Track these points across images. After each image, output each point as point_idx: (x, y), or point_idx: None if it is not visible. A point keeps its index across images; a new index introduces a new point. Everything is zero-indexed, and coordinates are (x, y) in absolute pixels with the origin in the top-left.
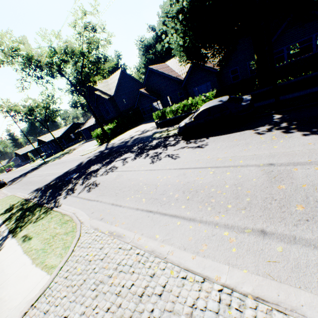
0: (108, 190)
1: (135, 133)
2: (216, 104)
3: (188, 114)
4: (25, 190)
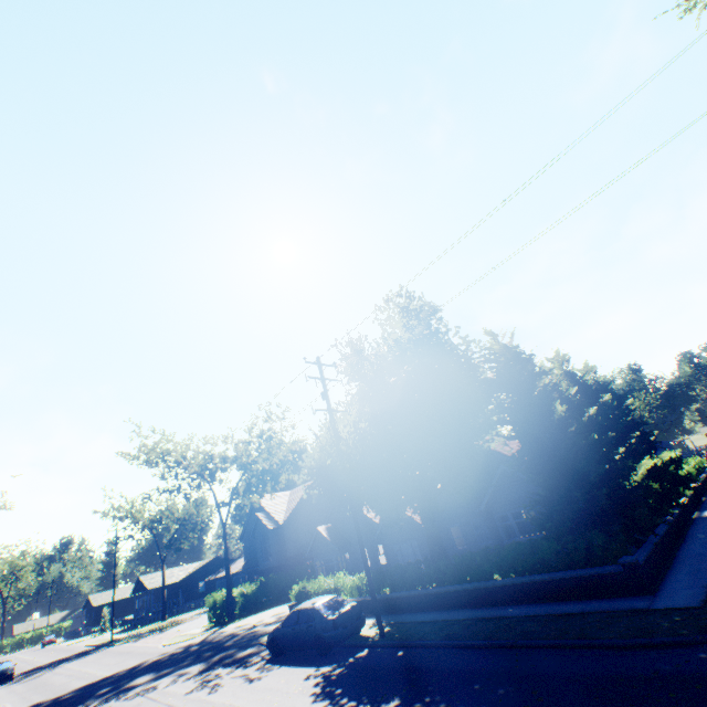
0: None
1: (268, 618)
2: (306, 607)
3: None
4: (22, 700)
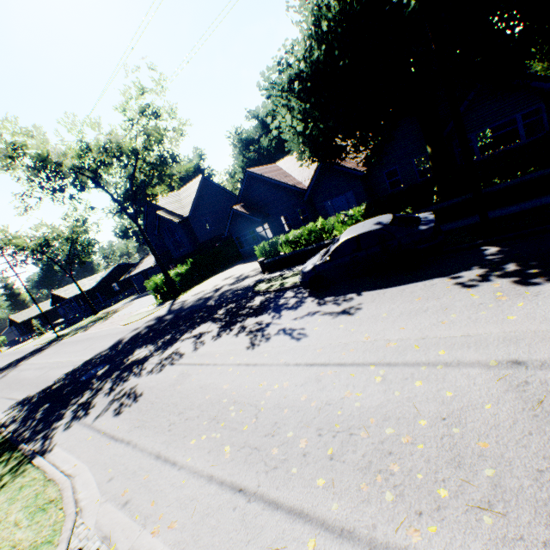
0: (155, 412)
1: (225, 282)
2: (371, 229)
3: (318, 247)
4: (2, 401)
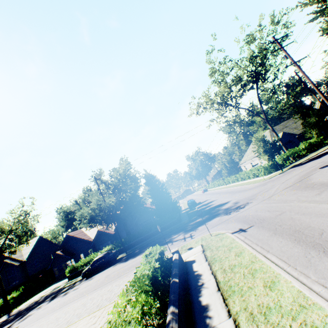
0: (30, 320)
1: (46, 292)
2: (101, 256)
3: None
4: None
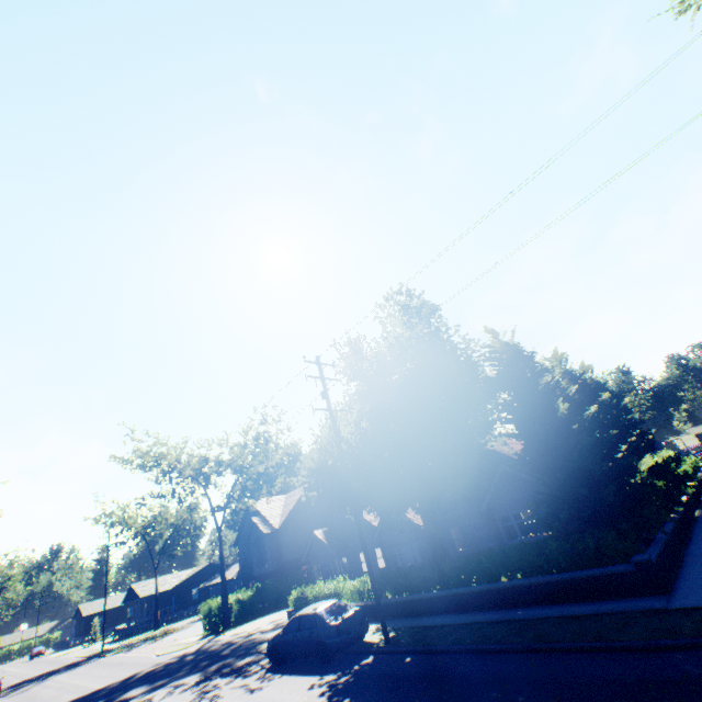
0: None
1: (266, 625)
2: (308, 612)
3: None
4: None
